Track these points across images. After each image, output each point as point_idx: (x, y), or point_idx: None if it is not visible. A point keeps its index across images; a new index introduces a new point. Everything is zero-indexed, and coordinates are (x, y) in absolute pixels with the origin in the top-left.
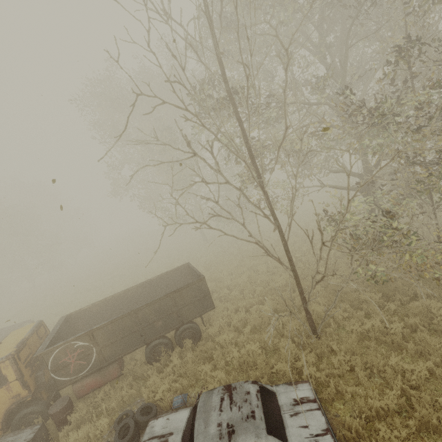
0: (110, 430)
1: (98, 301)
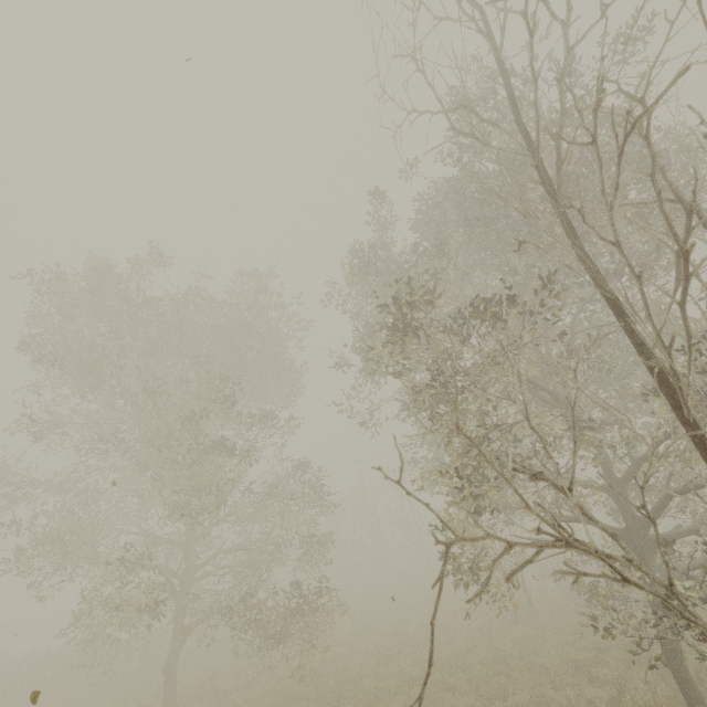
0: None
1: None
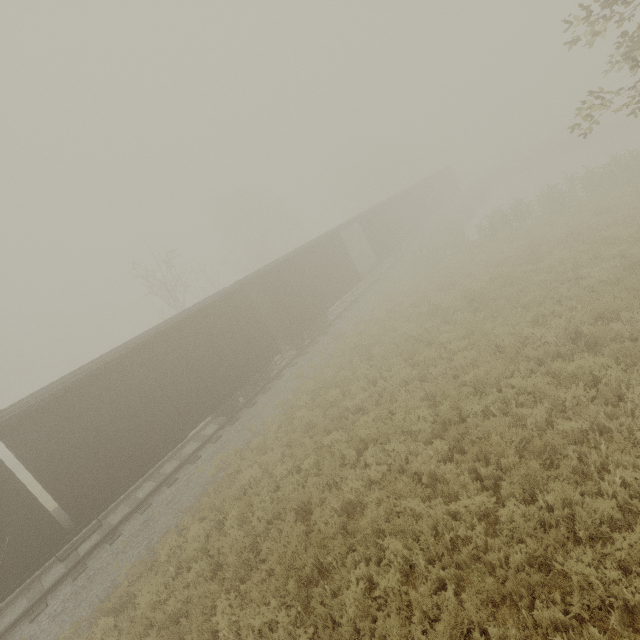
0: None
1: None
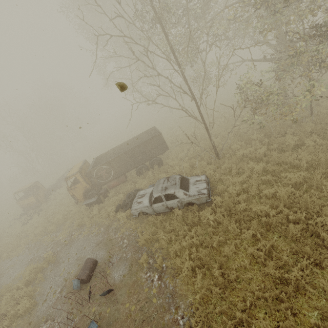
0: (125, 198)
1: (109, 150)
